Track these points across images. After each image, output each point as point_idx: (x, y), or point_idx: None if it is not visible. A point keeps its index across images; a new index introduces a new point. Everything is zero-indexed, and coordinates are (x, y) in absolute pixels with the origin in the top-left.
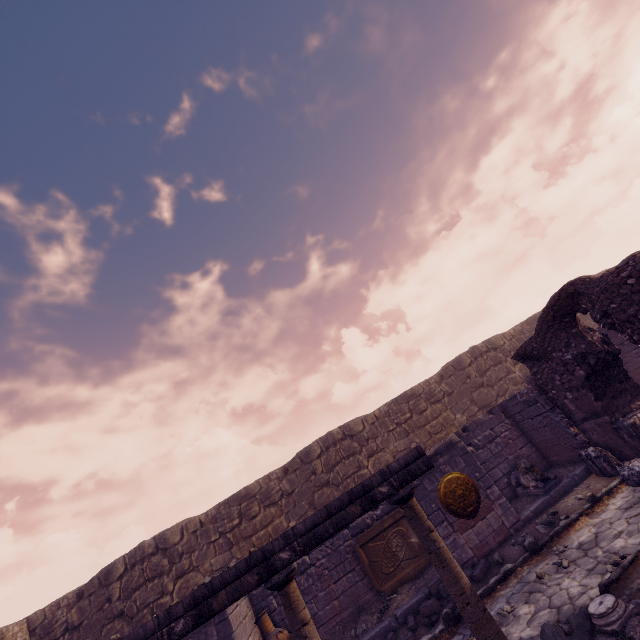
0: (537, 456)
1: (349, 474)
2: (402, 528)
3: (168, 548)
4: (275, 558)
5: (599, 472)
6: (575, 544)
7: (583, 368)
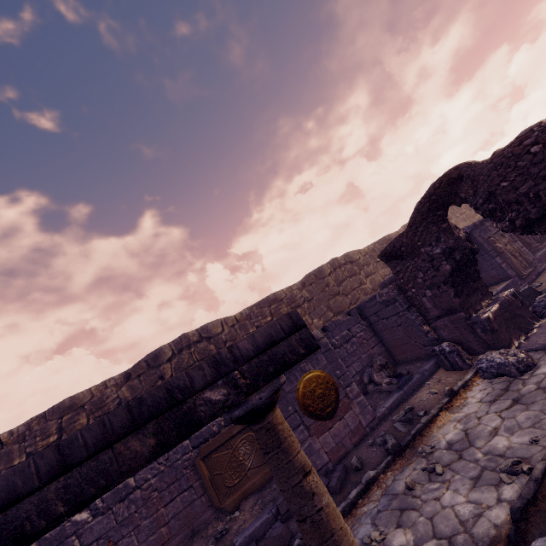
0: (386, 355)
1: None
2: (252, 433)
3: None
4: None
5: (450, 366)
6: (443, 444)
7: (450, 263)
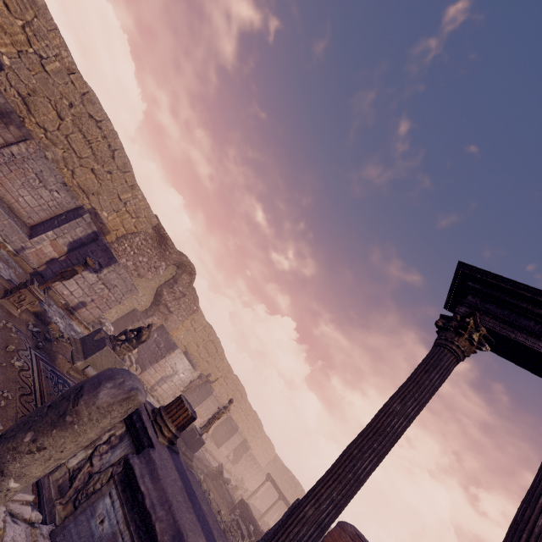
0: None
1: None
2: None
3: (296, 488)
4: None
5: None
6: None
7: None
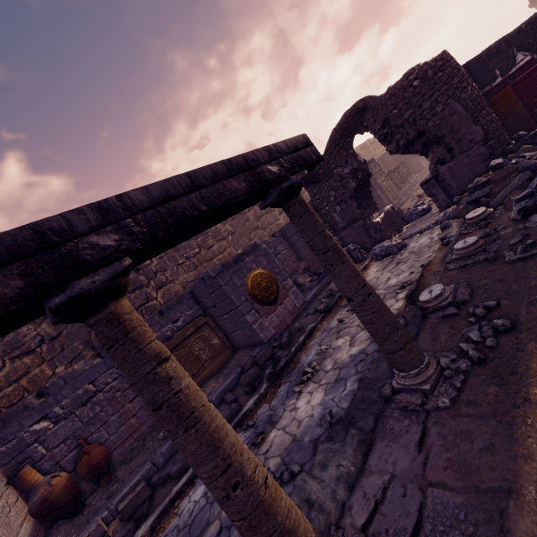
0: None
1: (136, 307)
2: (204, 333)
3: None
4: (77, 244)
5: (353, 261)
6: None
7: (355, 181)
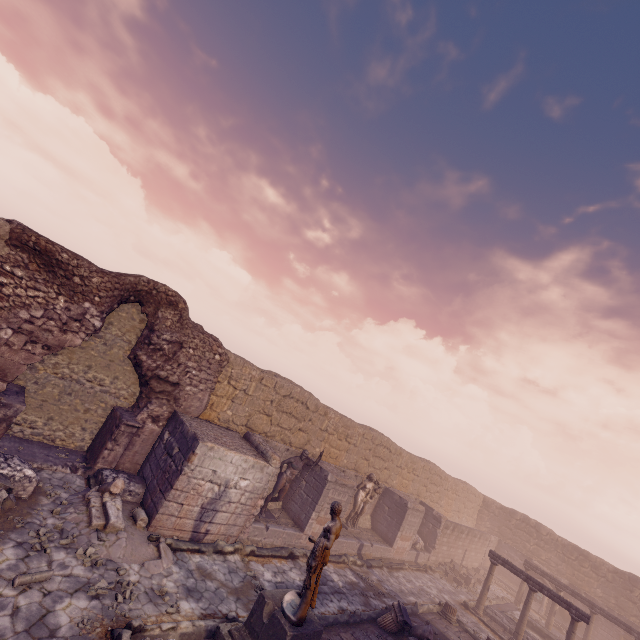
0: None
1: None
2: None
3: (538, 532)
4: (595, 608)
5: None
6: None
7: None
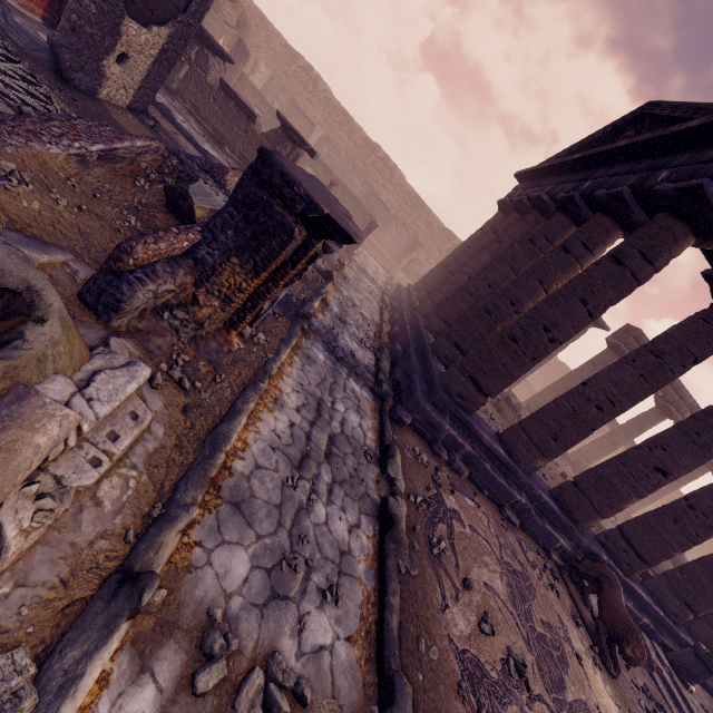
0: None
1: None
2: None
3: None
4: None
5: None
6: None
7: None
